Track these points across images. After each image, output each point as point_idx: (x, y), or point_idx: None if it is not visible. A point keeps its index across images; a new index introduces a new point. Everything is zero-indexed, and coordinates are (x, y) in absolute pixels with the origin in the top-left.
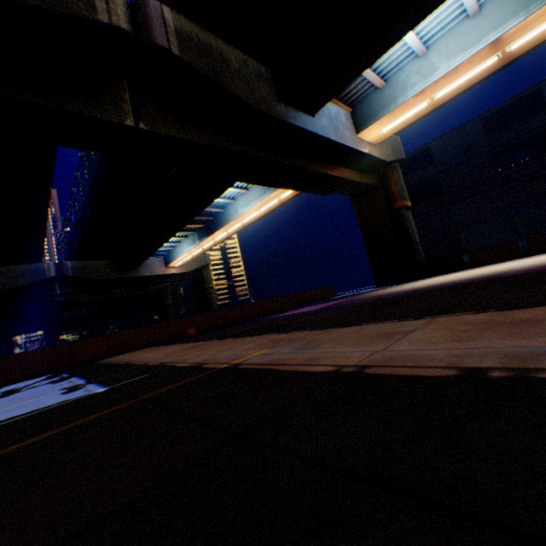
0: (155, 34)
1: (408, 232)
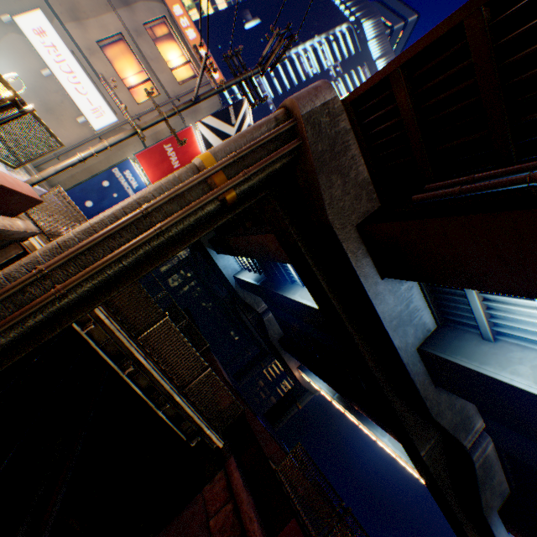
0: (475, 452)
1: None
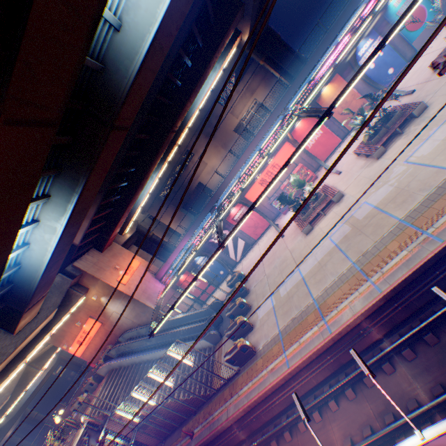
0: None
1: (79, 363)
